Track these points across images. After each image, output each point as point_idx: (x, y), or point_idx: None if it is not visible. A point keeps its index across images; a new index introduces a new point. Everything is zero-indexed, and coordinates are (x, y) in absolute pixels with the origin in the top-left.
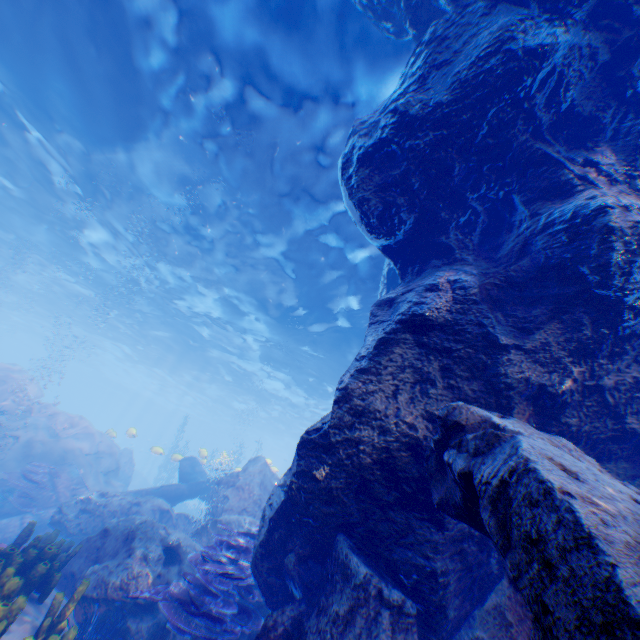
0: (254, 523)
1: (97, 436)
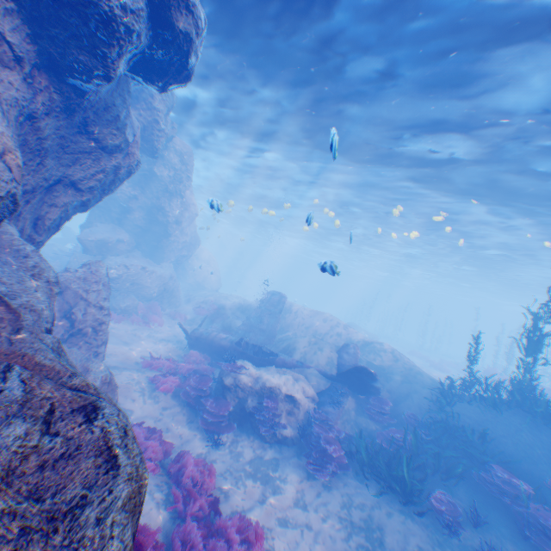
0: None
1: None
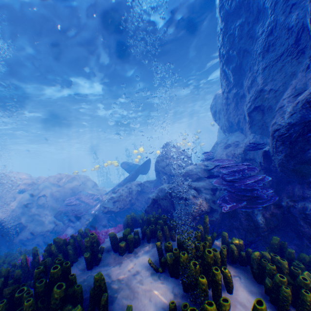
0: (199, 164)
1: (77, 176)
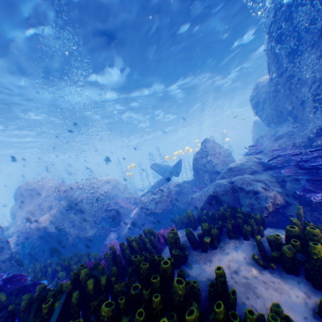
0: (251, 158)
1: (109, 181)
